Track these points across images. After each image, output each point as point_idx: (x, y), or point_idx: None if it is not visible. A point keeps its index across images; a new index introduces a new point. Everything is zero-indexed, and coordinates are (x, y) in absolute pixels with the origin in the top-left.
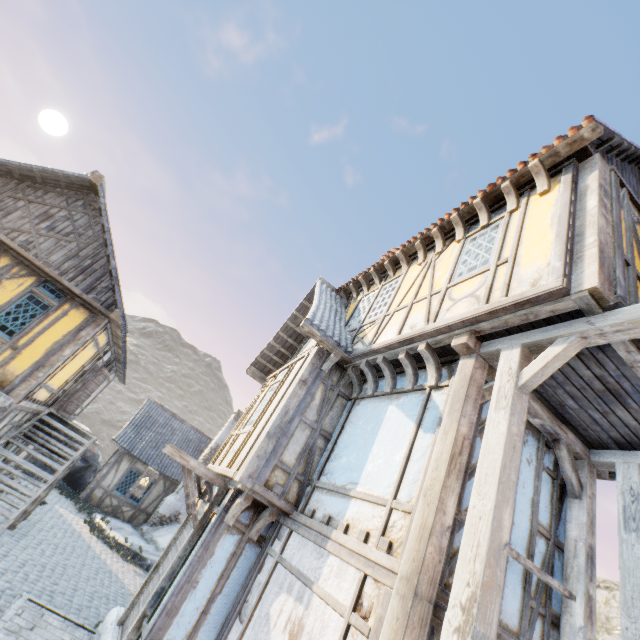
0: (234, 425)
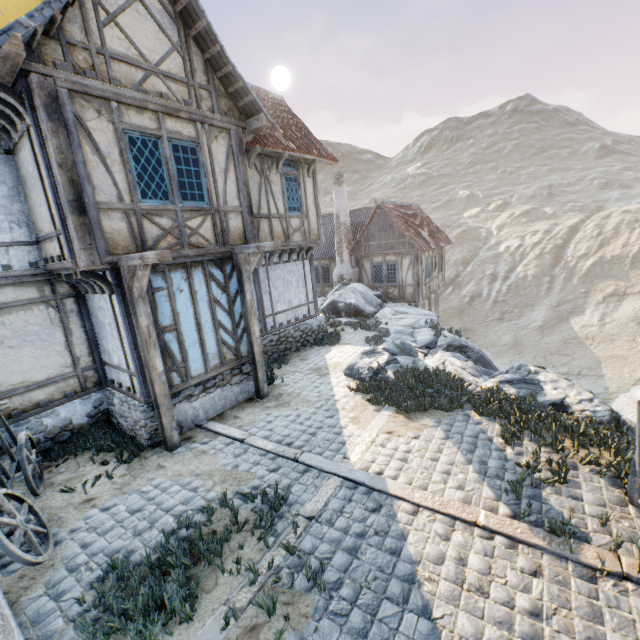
0: (336, 190)
